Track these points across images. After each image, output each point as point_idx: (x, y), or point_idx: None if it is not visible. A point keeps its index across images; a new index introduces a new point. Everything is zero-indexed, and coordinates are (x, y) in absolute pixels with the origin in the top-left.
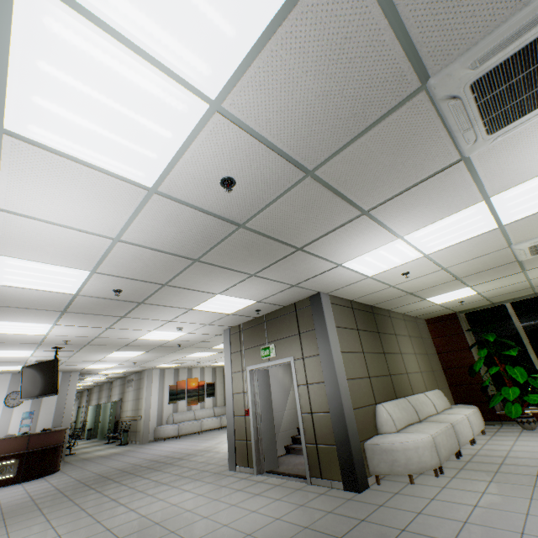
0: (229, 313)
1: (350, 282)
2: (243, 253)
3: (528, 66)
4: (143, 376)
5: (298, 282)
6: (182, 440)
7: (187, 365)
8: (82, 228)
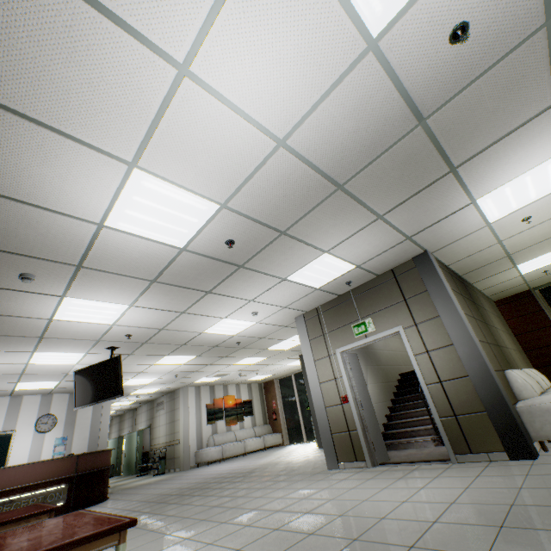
0: (316, 289)
1: (465, 233)
2: (393, 175)
3: None
4: (177, 395)
5: (416, 231)
6: (231, 462)
7: (225, 379)
8: (257, 118)
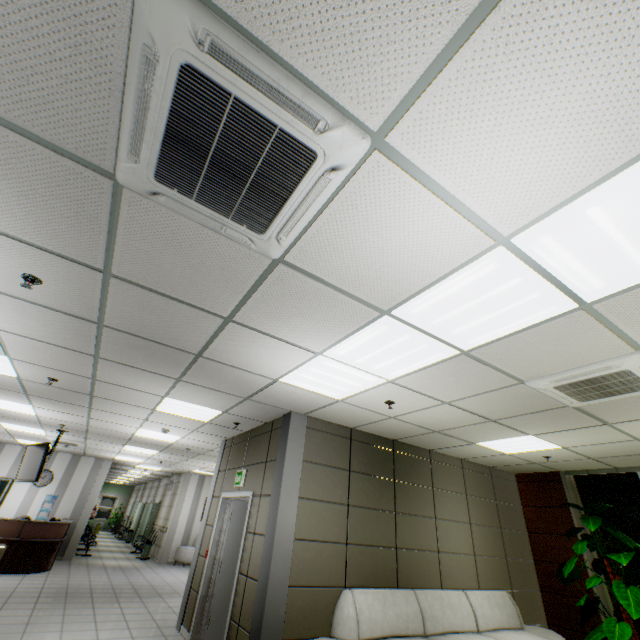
0: (207, 421)
1: (319, 403)
2: (138, 353)
3: (202, 156)
4: (181, 479)
5: (246, 394)
6: None
7: None
8: None
